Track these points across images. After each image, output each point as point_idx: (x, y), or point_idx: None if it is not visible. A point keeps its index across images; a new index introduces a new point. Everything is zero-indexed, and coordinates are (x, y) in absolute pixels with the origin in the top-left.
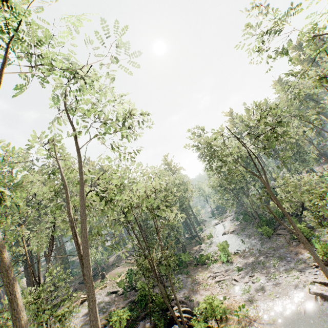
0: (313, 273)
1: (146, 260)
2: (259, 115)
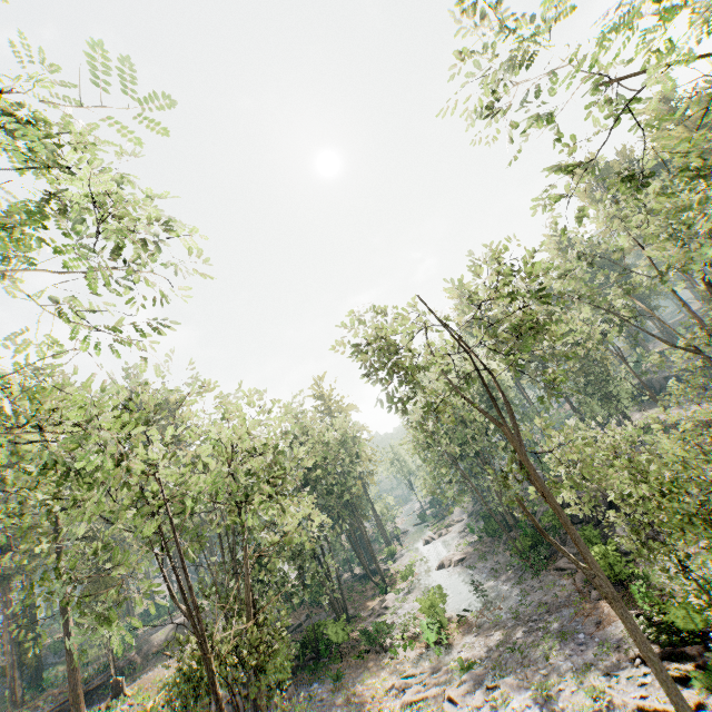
0: (638, 680)
1: (200, 651)
2: (494, 274)
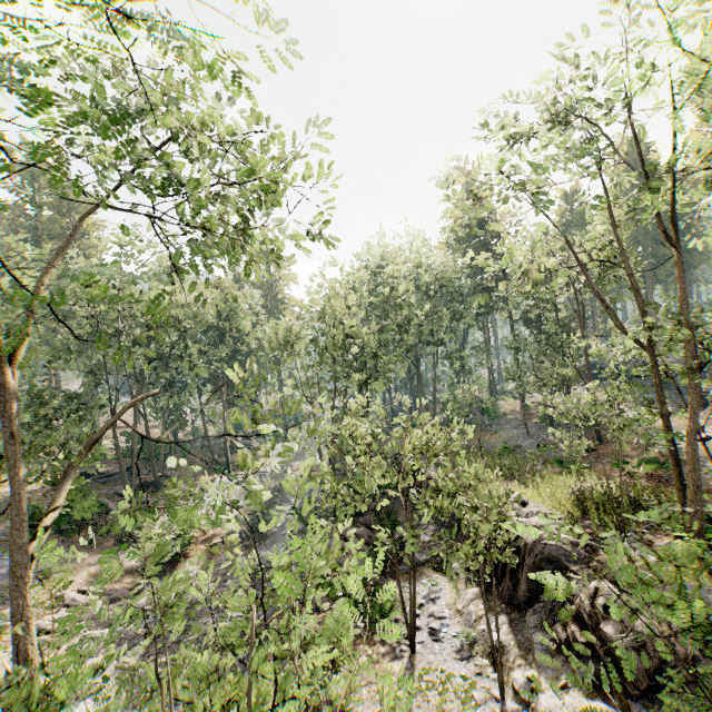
0: None
1: None
2: None
